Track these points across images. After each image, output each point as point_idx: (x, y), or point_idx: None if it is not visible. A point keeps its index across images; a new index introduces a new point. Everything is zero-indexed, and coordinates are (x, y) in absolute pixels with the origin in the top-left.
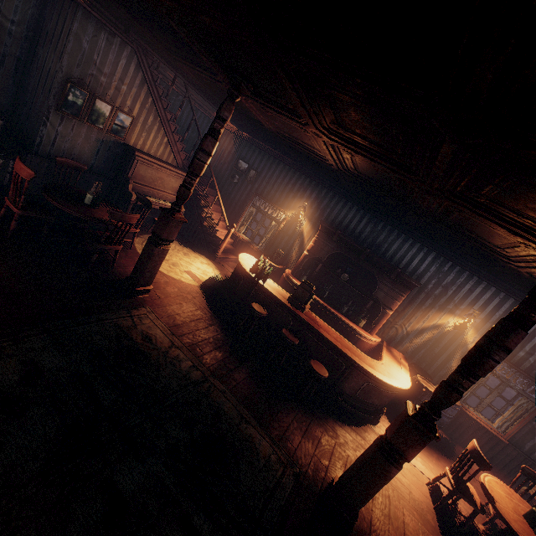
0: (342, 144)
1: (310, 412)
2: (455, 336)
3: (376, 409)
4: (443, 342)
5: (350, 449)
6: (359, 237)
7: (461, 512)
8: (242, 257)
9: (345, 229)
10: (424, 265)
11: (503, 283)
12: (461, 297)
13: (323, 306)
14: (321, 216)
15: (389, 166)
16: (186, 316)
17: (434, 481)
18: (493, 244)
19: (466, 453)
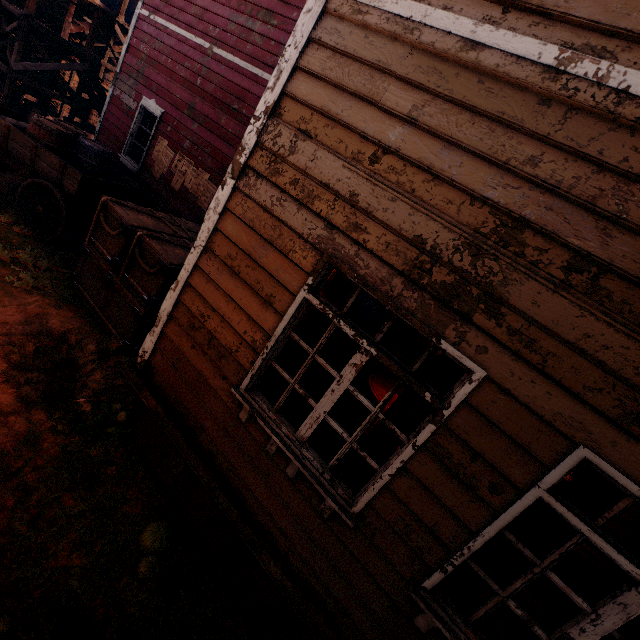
0: None
1: None
2: None
3: None
4: None
5: None
6: None
7: None
8: None
9: None
10: None
11: None
12: None
13: None
14: None
15: None
16: None
17: None
18: None
19: None
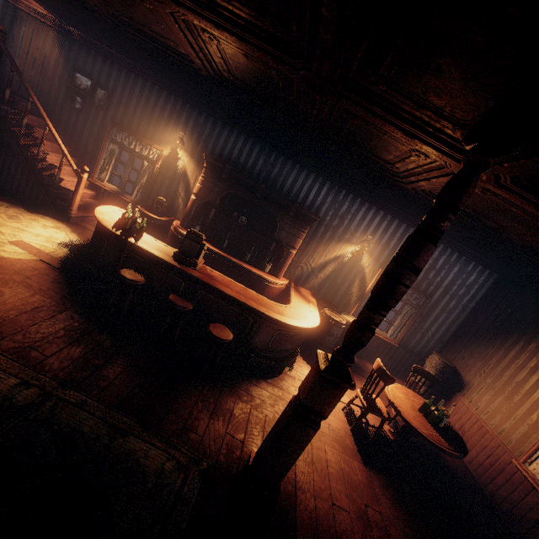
0: (192, 4)
1: (218, 383)
2: (353, 264)
3: (291, 354)
4: (344, 271)
5: (268, 407)
6: (252, 172)
7: (371, 421)
8: (102, 211)
9: (235, 164)
10: (321, 196)
11: (390, 205)
12: (356, 225)
13: (224, 257)
14: (205, 150)
15: (262, 40)
16: (9, 308)
17: (348, 405)
18: (387, 157)
19: (373, 373)
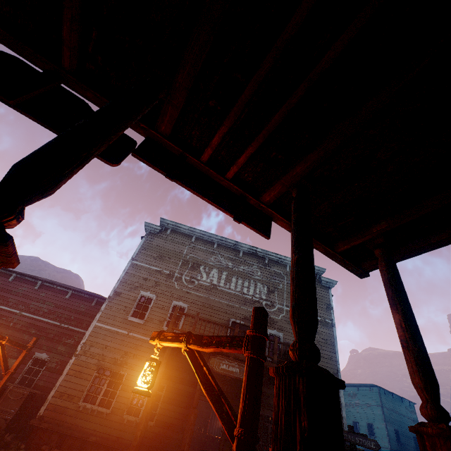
0: None
1: None
2: None
3: None
4: None
5: None
6: None
7: None
8: None
9: None
10: None
11: None
12: None
13: None
14: None
15: None
16: None
17: None
18: None
19: None
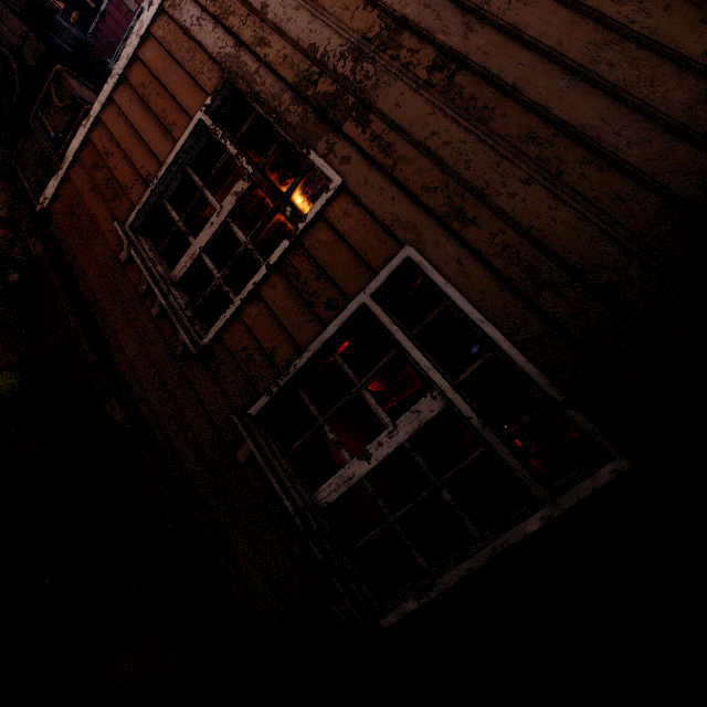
0: None
1: None
2: None
3: None
4: None
5: None
6: None
7: None
8: None
9: None
10: None
11: None
12: None
13: None
14: None
15: None
16: None
17: None
18: None
19: None
